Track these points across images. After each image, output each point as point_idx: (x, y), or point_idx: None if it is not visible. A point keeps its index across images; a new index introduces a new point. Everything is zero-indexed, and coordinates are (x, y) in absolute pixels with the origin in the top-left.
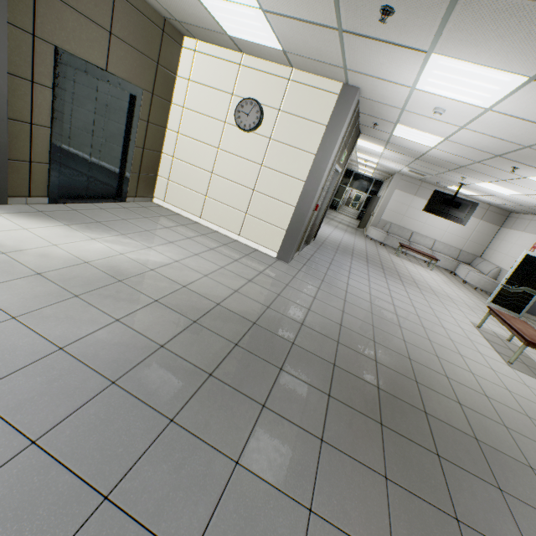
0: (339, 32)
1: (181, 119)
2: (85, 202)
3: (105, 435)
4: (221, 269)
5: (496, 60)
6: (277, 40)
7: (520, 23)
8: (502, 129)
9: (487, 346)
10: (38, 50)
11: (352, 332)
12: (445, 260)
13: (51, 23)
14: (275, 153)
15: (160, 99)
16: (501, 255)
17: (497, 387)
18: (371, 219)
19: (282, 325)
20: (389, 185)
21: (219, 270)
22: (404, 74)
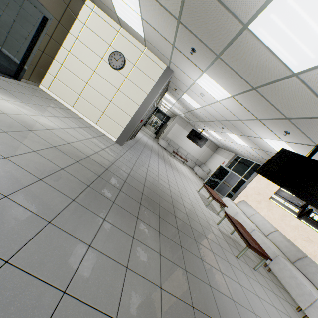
0: (173, 46)
1: (73, 44)
2: None
3: (43, 200)
4: (87, 139)
5: (223, 85)
6: (143, 32)
7: (231, 77)
8: (221, 111)
9: (200, 199)
10: None
11: (150, 182)
12: (191, 163)
13: None
14: (127, 86)
15: (62, 27)
16: (212, 165)
17: (200, 212)
18: (162, 135)
19: (120, 173)
20: (173, 120)
21: (86, 139)
22: (193, 75)
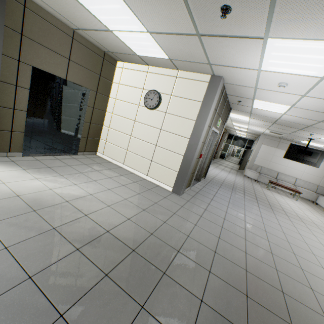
0: (198, 37)
1: (114, 105)
2: (49, 155)
3: None
4: (124, 200)
5: (323, 32)
6: (164, 52)
7: None
8: None
9: None
10: (21, 69)
11: (225, 259)
12: (307, 193)
13: (31, 54)
14: (169, 121)
15: (101, 95)
16: None
17: None
18: (247, 164)
19: (159, 252)
20: (257, 142)
21: (122, 201)
22: (250, 60)
